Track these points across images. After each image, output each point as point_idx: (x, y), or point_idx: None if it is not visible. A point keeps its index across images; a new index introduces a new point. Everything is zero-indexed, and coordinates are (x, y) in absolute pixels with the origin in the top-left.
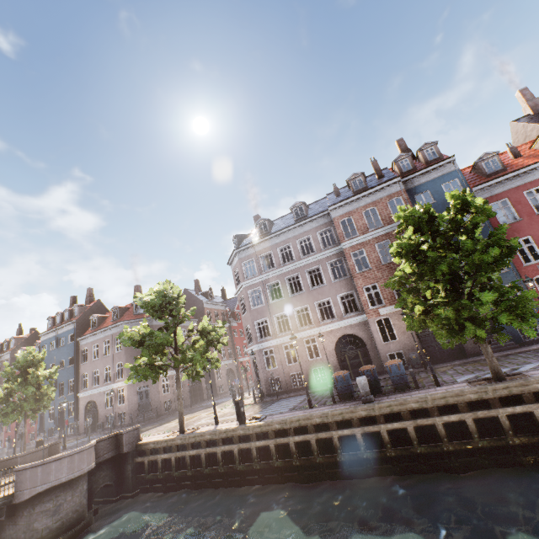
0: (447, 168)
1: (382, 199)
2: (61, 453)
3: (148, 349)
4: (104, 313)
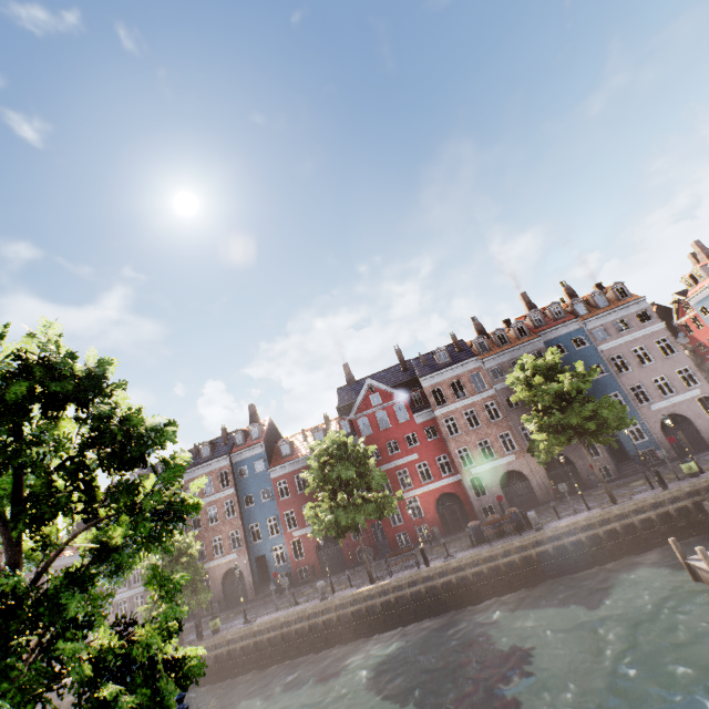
0: (259, 449)
1: (216, 470)
2: None
3: None
4: None
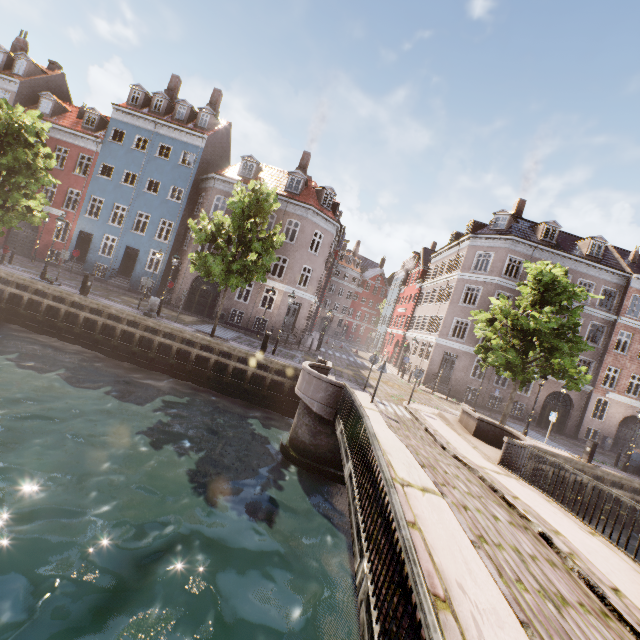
0: None
1: None
2: (333, 377)
3: (566, 354)
4: (226, 149)
